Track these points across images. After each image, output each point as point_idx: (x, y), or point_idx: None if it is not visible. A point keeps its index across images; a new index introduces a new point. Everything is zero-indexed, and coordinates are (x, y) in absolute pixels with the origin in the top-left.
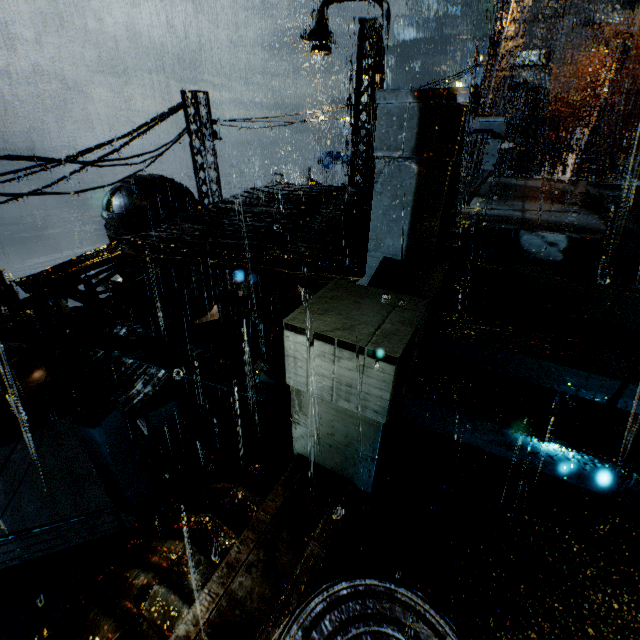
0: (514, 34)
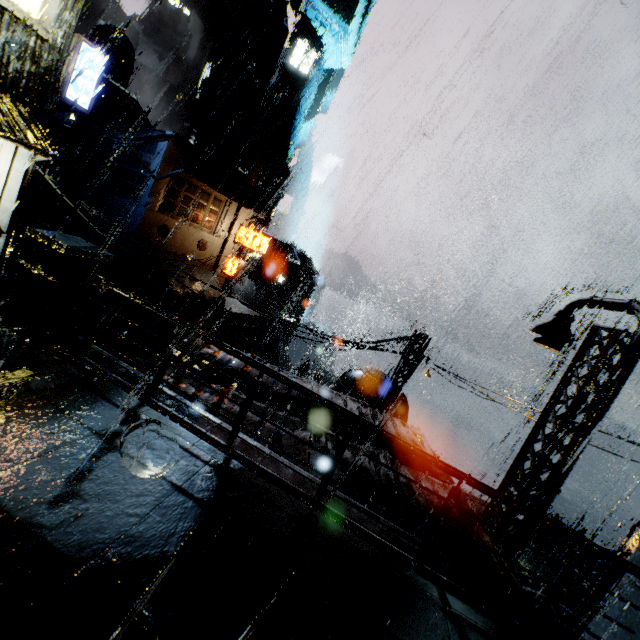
0: None
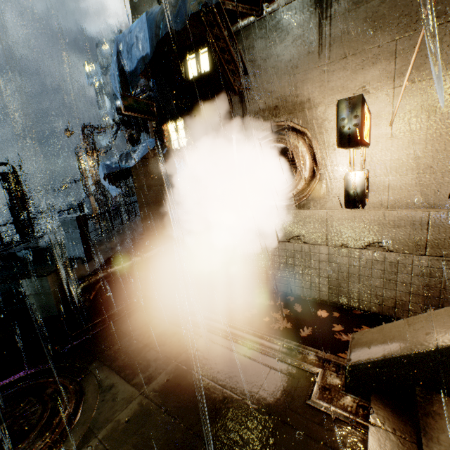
0: (94, 167)
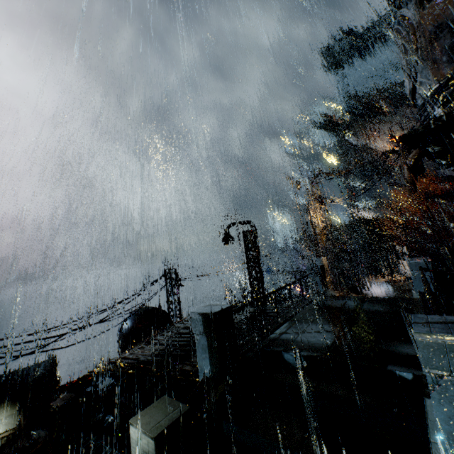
0: (324, 219)
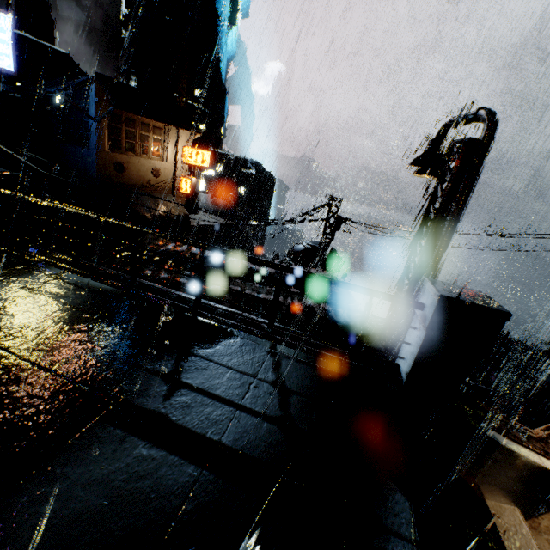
0: None
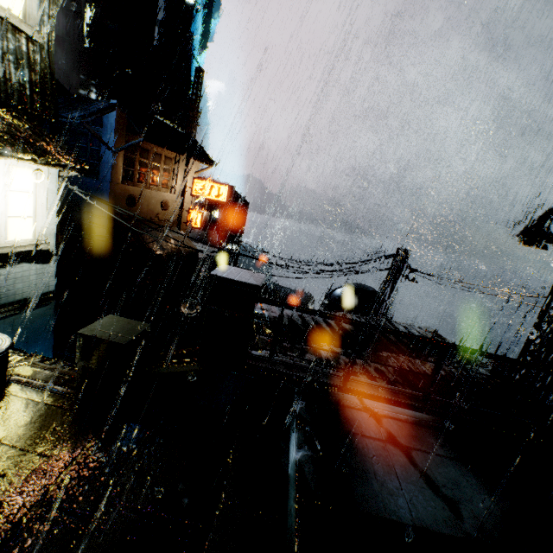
0: None
